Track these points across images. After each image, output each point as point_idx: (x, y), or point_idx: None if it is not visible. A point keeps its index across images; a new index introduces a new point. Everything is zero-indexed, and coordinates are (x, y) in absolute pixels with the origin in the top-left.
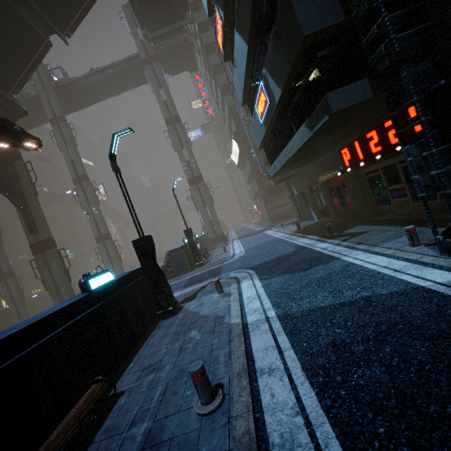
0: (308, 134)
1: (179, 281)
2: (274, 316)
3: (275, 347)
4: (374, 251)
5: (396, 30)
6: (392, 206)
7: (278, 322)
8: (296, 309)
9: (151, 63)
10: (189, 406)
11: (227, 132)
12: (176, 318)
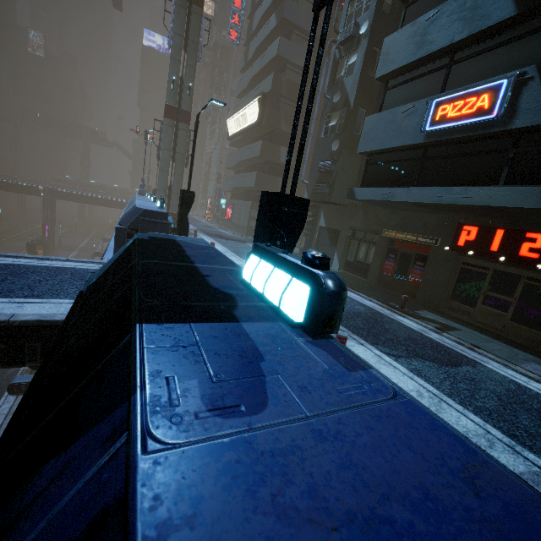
0: None
1: None
2: None
3: None
4: (521, 372)
5: None
6: (473, 310)
7: None
8: None
9: None
10: None
11: (243, 83)
12: None
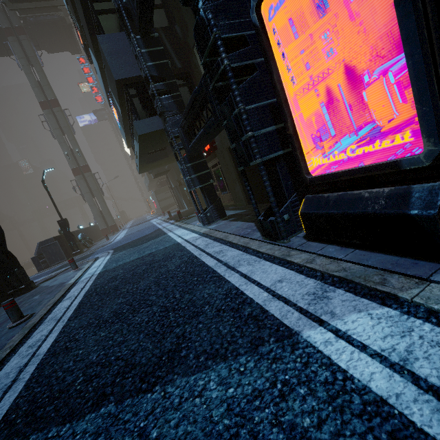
0: (137, 145)
1: (50, 270)
2: (97, 273)
3: (82, 287)
4: (185, 227)
5: (169, 90)
6: None
7: (96, 275)
8: (113, 267)
9: (17, 34)
10: (5, 328)
11: None
12: (28, 293)
